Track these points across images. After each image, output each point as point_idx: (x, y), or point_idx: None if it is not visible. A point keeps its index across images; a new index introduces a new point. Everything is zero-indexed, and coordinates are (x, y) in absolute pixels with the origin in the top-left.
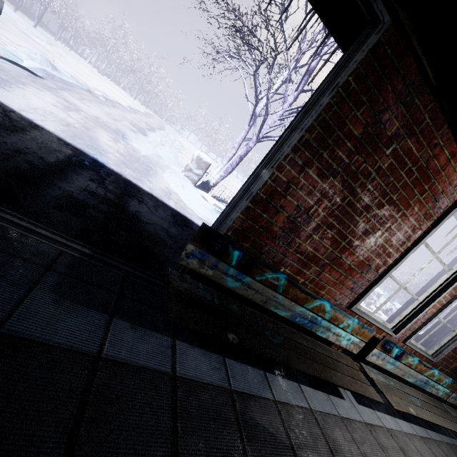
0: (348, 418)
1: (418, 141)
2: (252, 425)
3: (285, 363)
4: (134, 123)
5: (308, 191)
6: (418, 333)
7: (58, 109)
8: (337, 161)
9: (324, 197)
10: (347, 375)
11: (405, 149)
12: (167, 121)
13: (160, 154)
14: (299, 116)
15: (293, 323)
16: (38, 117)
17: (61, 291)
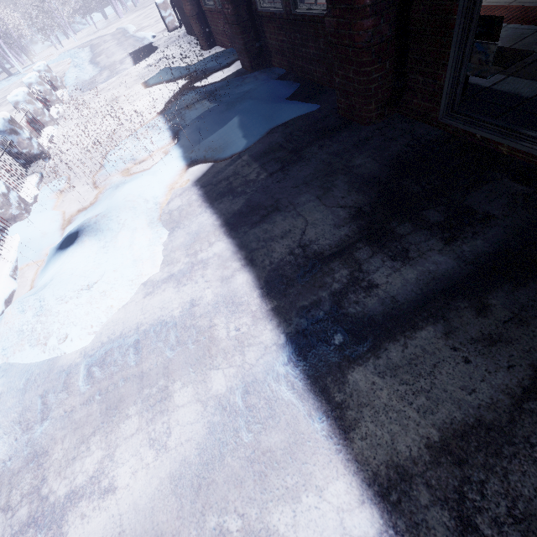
0: None
1: None
2: None
3: None
4: None
5: None
6: None
7: None
8: None
9: None
10: None
11: None
12: None
13: None
14: None
15: None
16: None
17: None
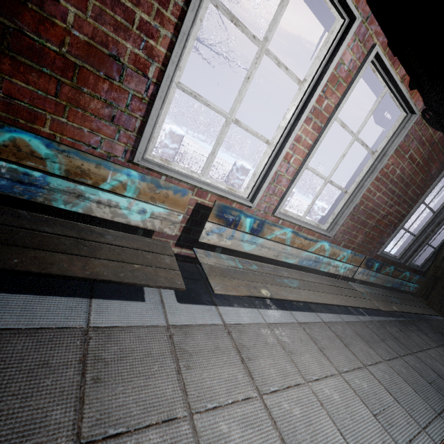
0: (115, 327)
1: None
2: None
3: None
4: None
5: None
6: (286, 196)
7: None
8: None
9: None
10: (104, 258)
11: None
12: None
13: None
14: None
15: (28, 202)
16: None
17: None
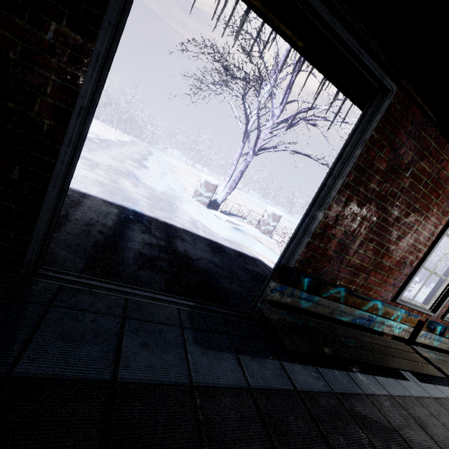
0: (420, 397)
1: (429, 161)
2: (362, 417)
3: (368, 361)
4: (131, 157)
5: (351, 218)
6: None
7: (87, 171)
8: (370, 191)
9: (364, 220)
10: (409, 359)
11: (419, 169)
12: (149, 143)
13: (172, 187)
14: (338, 166)
15: (350, 323)
16: (81, 185)
17: (200, 343)
